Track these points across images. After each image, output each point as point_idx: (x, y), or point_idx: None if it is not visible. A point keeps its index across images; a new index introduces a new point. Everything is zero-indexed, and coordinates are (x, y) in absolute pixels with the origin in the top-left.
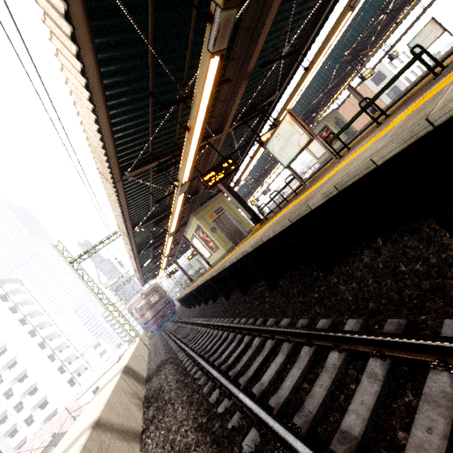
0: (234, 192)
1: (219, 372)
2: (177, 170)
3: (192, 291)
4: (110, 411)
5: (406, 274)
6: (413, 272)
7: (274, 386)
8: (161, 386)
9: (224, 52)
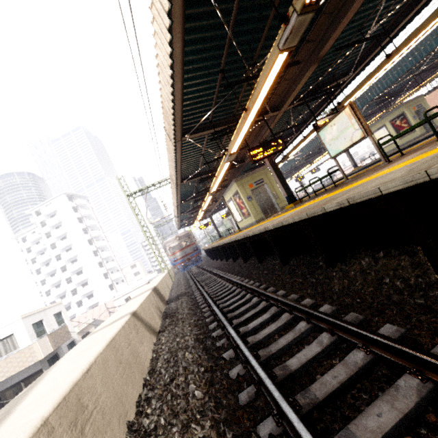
0: (277, 169)
1: (220, 312)
2: (230, 137)
3: (217, 246)
4: (142, 310)
5: (387, 286)
6: (392, 286)
7: (256, 332)
8: (177, 308)
9: (293, 49)
